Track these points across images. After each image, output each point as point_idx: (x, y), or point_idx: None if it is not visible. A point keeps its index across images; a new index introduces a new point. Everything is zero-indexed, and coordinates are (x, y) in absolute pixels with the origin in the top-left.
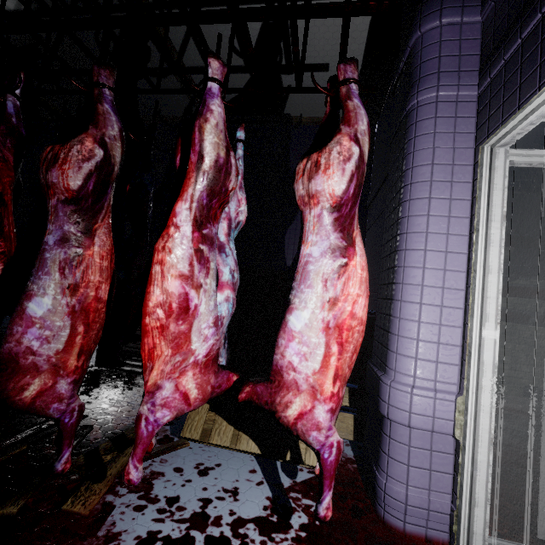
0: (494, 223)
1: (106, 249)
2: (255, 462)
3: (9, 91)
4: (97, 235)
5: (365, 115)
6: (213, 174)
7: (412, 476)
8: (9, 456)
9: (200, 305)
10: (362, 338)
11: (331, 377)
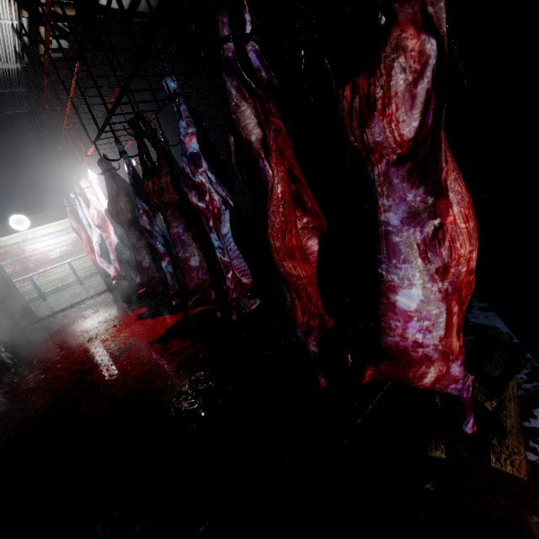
0: None
1: (466, 202)
2: None
3: (249, 38)
4: (450, 187)
5: None
6: None
7: None
8: (387, 385)
9: None
10: None
11: None
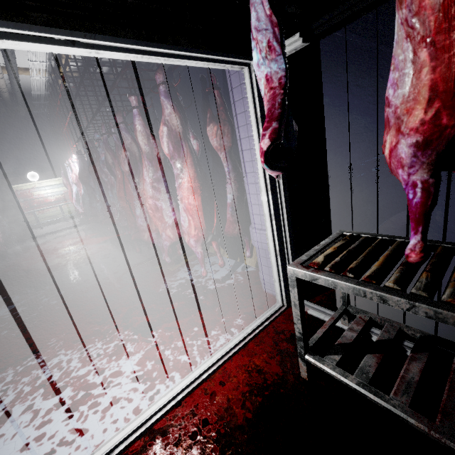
0: (253, 128)
1: None
2: (235, 263)
3: (110, 134)
4: (142, 183)
5: (169, 102)
6: (147, 153)
7: (263, 269)
8: None
9: (163, 205)
10: (203, 211)
11: (195, 228)
